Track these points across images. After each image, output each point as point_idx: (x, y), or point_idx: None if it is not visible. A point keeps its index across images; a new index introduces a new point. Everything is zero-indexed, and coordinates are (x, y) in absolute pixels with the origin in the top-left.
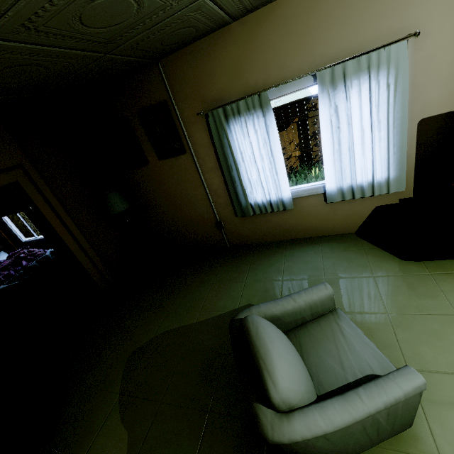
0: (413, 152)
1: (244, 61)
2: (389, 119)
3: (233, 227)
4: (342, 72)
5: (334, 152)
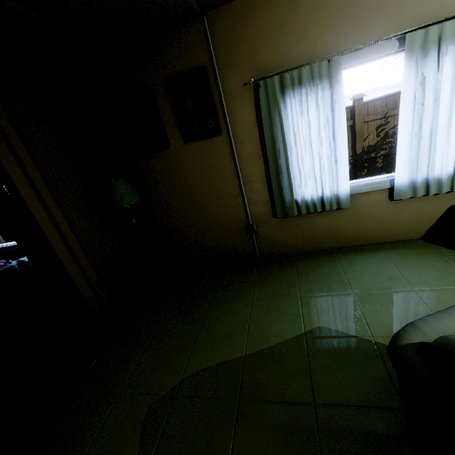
0: None
1: (314, 18)
2: None
3: (268, 231)
4: (438, 35)
5: (412, 136)
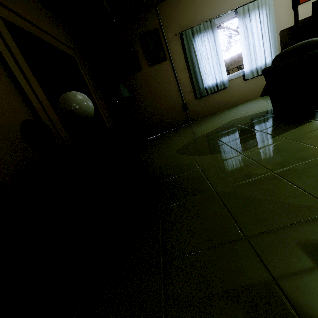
0: (279, 47)
1: (202, 5)
2: (269, 30)
3: (193, 107)
4: (248, 9)
5: (247, 50)
